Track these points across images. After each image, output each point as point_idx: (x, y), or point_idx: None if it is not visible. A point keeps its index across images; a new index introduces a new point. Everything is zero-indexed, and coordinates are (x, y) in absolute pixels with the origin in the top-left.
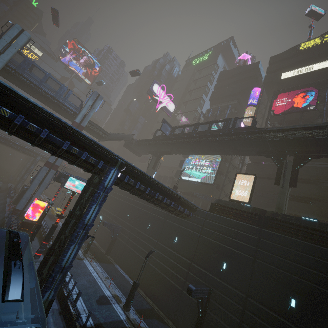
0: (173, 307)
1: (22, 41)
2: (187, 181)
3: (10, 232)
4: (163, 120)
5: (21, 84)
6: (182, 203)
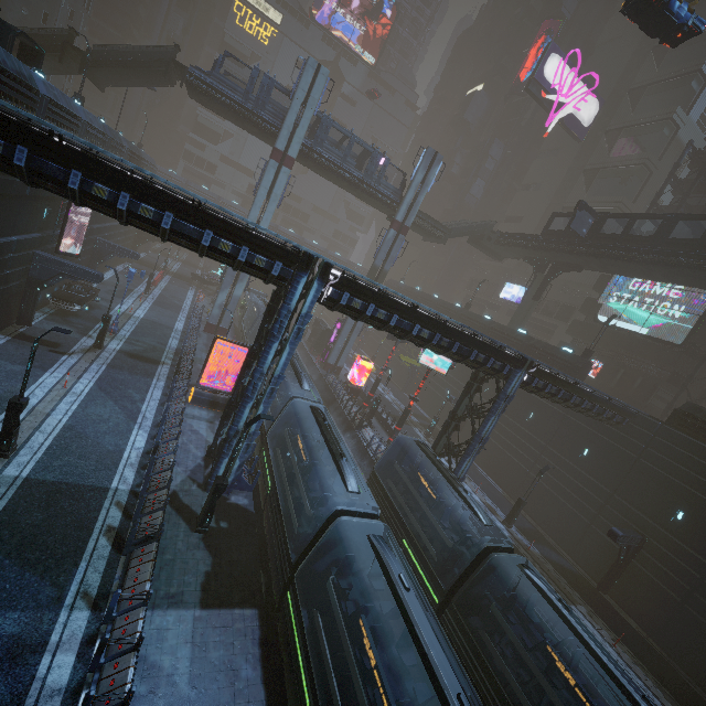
0: (571, 539)
1: (319, 90)
2: (611, 328)
3: (422, 445)
4: (579, 204)
5: (315, 167)
6: (613, 407)
